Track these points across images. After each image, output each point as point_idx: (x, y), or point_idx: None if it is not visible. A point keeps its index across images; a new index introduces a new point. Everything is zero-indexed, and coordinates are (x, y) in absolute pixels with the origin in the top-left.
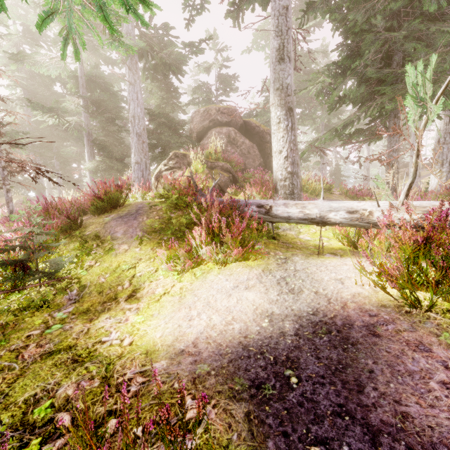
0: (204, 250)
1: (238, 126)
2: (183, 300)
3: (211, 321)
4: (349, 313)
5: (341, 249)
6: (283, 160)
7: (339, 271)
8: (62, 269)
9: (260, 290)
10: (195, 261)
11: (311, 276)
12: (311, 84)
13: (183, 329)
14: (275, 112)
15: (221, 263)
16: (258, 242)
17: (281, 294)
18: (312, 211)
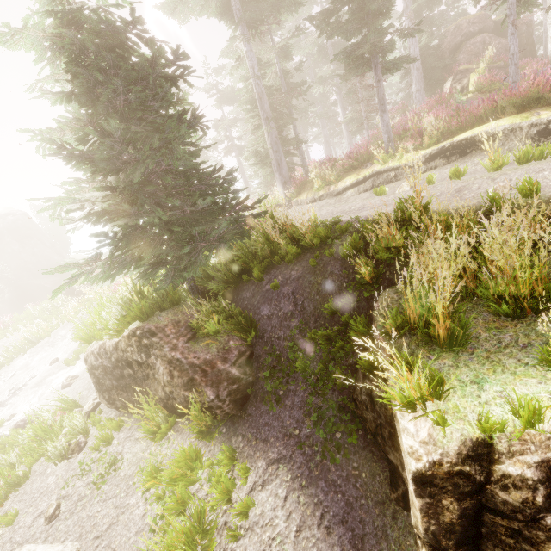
0: None
1: (490, 30)
2: None
3: None
4: None
5: None
6: None
7: None
8: None
9: None
10: None
11: None
12: None
13: None
14: None
15: None
16: None
17: None
18: None
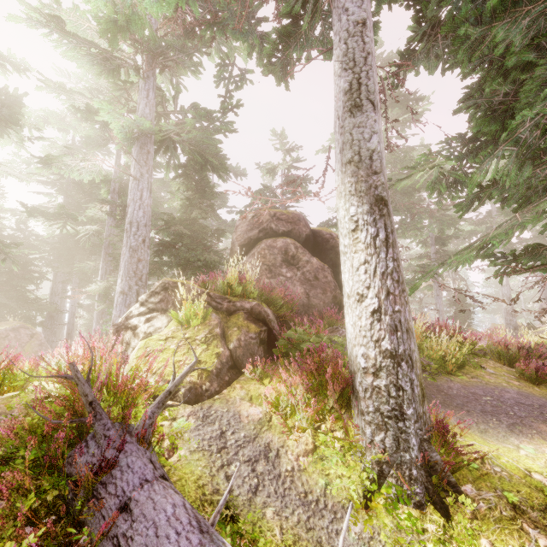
0: None
1: (301, 238)
2: None
3: None
4: None
5: None
6: (367, 319)
7: None
8: None
9: None
10: None
11: None
12: (419, 171)
13: None
14: (346, 207)
15: None
16: None
17: None
18: None
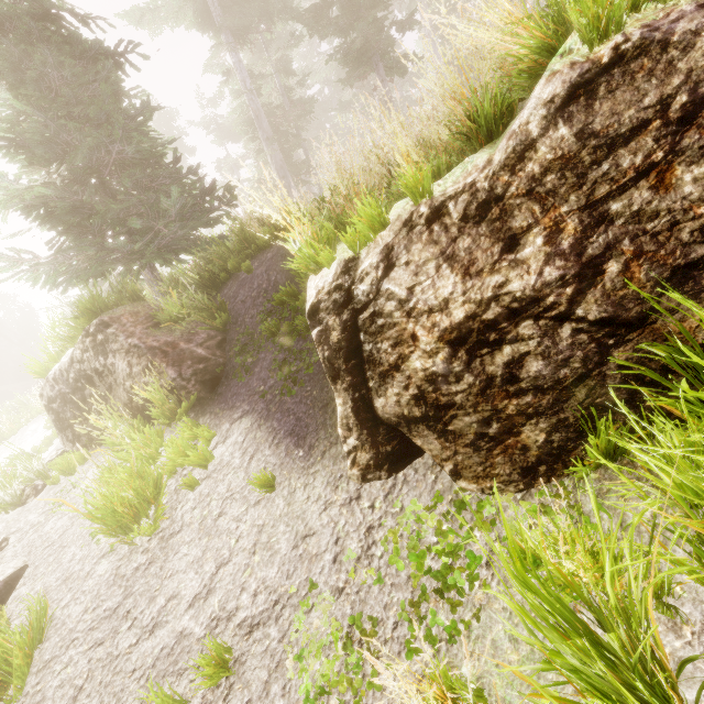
0: None
1: None
2: None
3: None
4: None
5: None
6: None
7: None
8: None
9: None
10: None
11: None
12: None
13: None
14: None
15: None
16: None
17: None
18: None
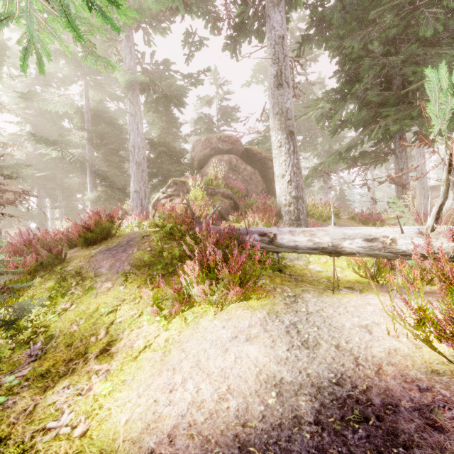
0: (196, 290)
1: (239, 154)
2: (166, 358)
3: (199, 394)
4: (389, 383)
5: (358, 282)
6: (286, 184)
7: (362, 314)
8: (25, 316)
9: (265, 342)
10: (185, 303)
11: (328, 321)
12: (311, 110)
13: (160, 408)
14: (276, 136)
15: (218, 304)
16: (262, 276)
17: (292, 349)
18: (323, 239)
